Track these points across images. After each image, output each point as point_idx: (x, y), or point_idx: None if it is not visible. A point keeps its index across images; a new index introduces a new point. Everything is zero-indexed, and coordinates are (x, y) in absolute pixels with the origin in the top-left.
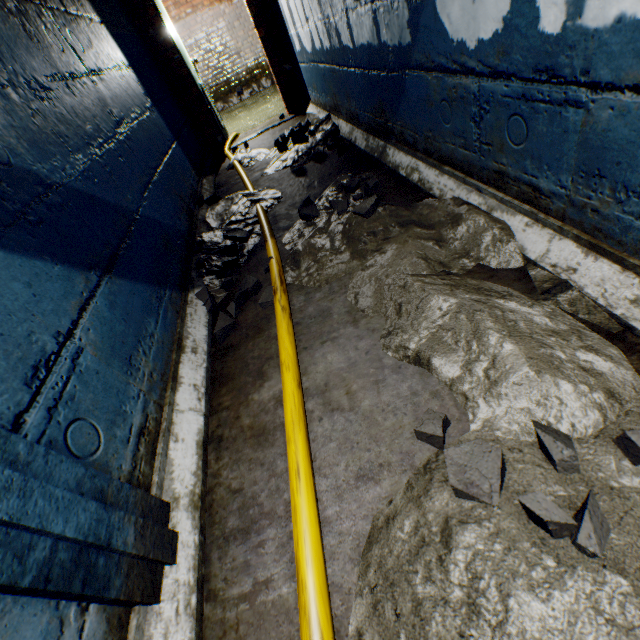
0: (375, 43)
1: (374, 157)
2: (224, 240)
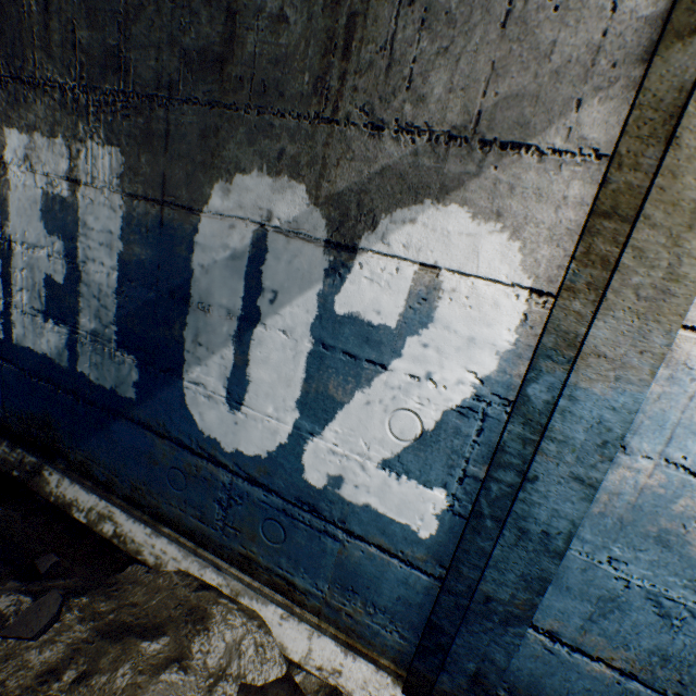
0: (63, 363)
1: (12, 475)
2: None
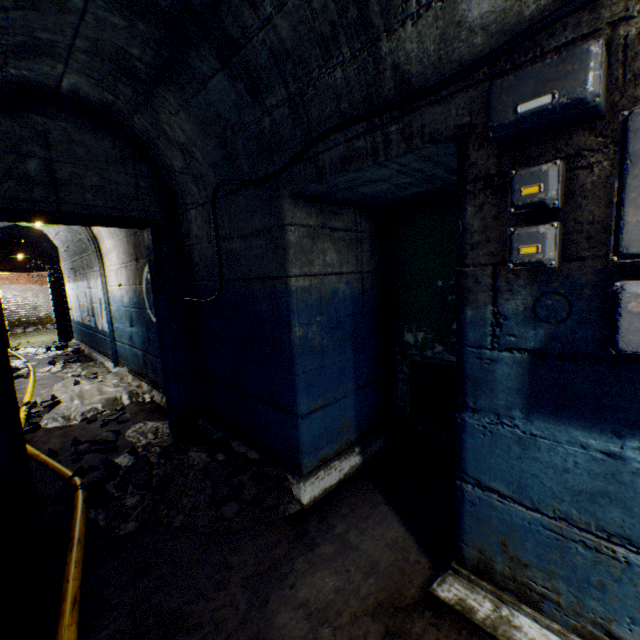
0: (91, 325)
1: (89, 355)
2: None
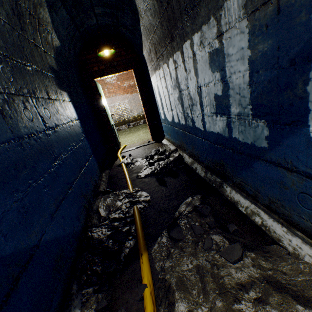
0: (225, 135)
1: (212, 185)
2: (107, 239)
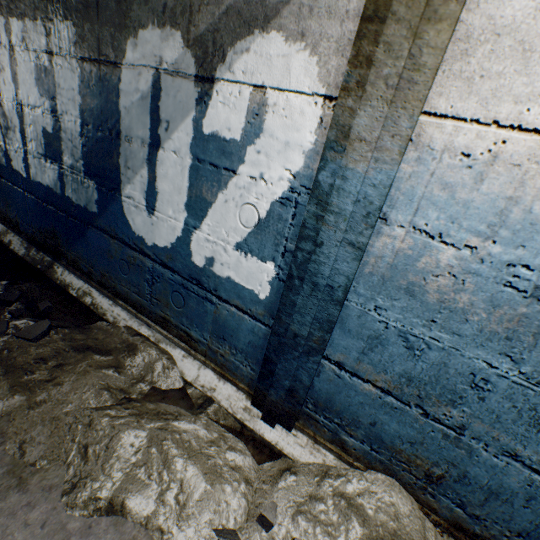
0: (58, 191)
1: (37, 267)
2: None
